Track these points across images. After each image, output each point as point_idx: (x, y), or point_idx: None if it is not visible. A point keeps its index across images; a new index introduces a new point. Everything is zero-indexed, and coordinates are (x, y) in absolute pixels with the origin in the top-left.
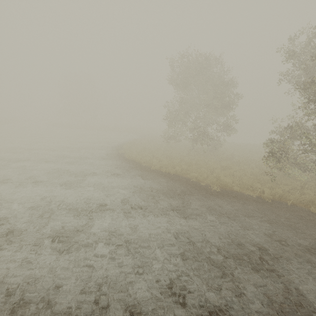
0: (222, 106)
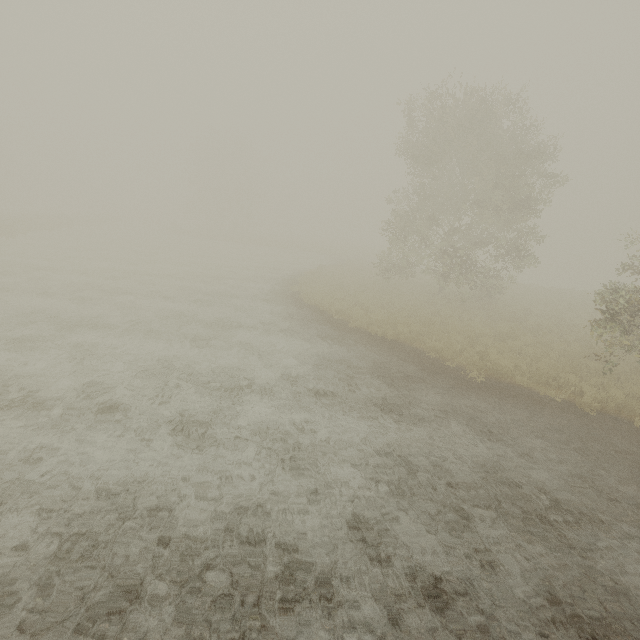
0: (513, 206)
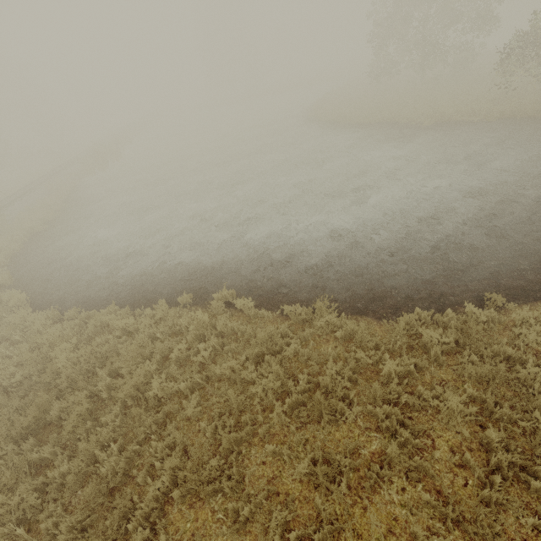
0: None
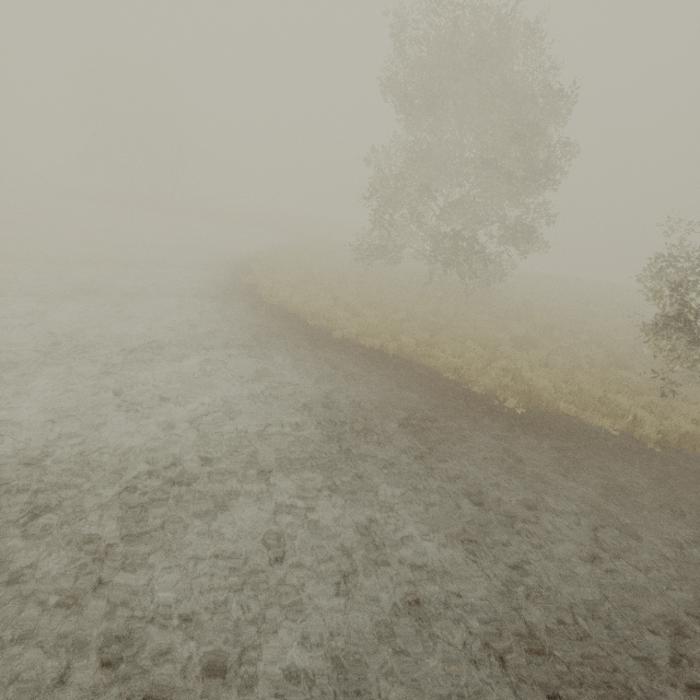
0: (528, 175)
